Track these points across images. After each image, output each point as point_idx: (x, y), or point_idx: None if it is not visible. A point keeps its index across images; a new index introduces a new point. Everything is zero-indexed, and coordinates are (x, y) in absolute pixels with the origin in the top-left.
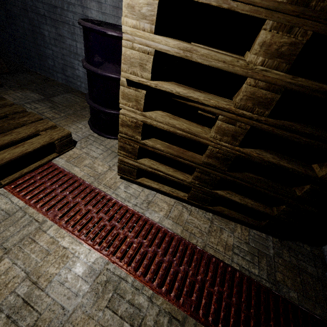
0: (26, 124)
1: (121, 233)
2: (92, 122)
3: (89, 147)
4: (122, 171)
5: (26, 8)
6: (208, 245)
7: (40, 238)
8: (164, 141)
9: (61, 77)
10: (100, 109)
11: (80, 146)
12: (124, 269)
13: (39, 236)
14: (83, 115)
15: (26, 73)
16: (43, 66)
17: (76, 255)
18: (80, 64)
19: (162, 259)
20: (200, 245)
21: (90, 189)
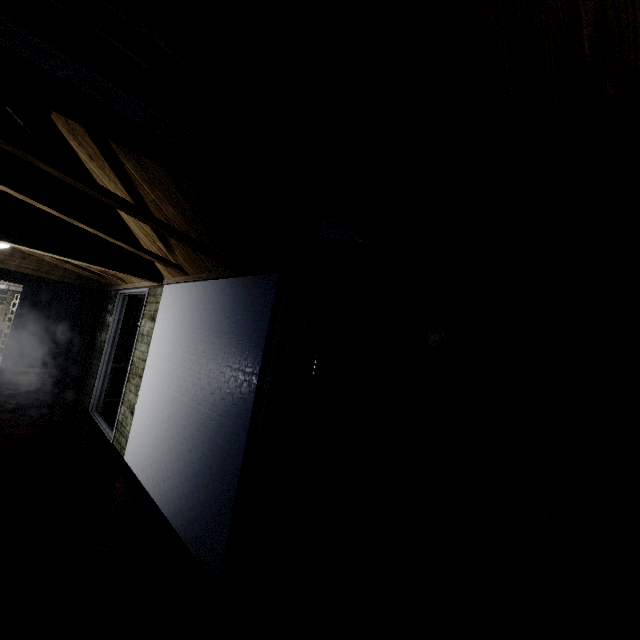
0: None
1: None
2: None
3: None
4: None
5: None
6: None
7: None
8: None
9: None
10: None
11: None
12: None
13: None
14: None
15: None
16: None
17: None
18: None
19: None
20: None
21: None
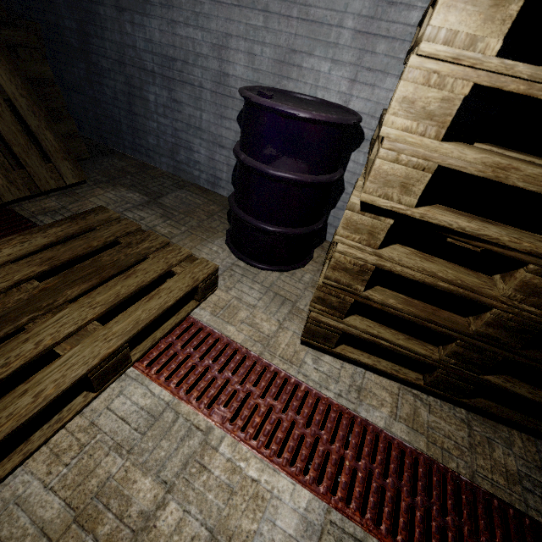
0: (149, 254)
1: (333, 451)
2: (235, 243)
3: (238, 287)
4: (312, 336)
5: (123, 60)
6: (478, 473)
7: (211, 461)
8: (396, 290)
9: (166, 162)
10: (260, 225)
11: (225, 285)
12: (357, 521)
13: (209, 458)
14: (213, 228)
15: (112, 157)
16: (138, 145)
17: (276, 494)
18: (204, 144)
19: (412, 501)
20: (464, 473)
21: (261, 367)
